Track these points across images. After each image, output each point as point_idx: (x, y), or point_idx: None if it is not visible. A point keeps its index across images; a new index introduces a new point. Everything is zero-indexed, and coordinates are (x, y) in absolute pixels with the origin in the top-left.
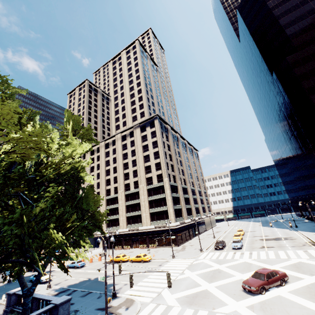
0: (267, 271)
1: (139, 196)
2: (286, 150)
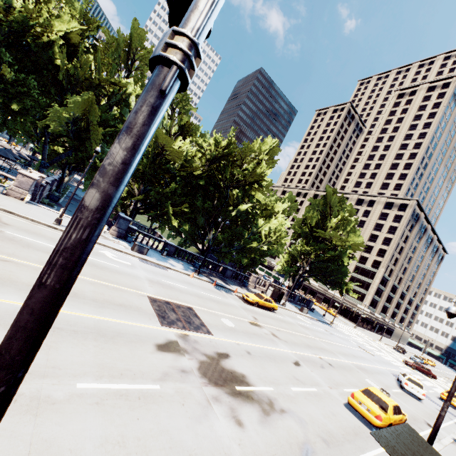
0: (424, 366)
1: None
2: None
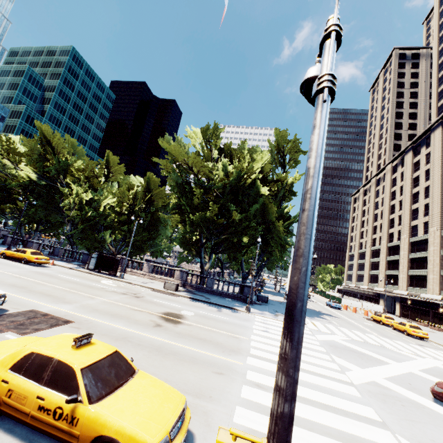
0: None
1: None
2: None
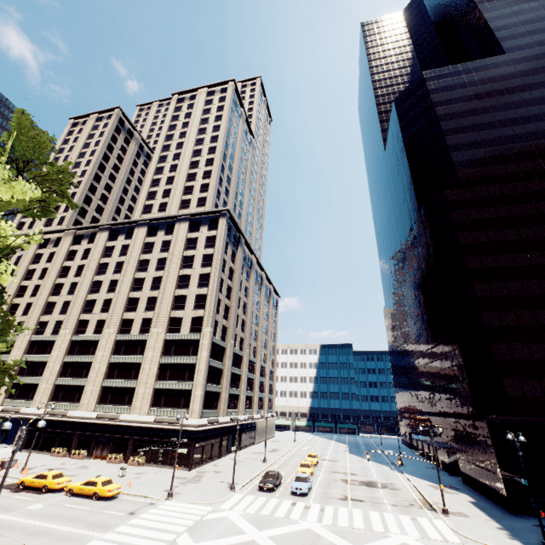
0: None
1: (145, 349)
2: (412, 333)
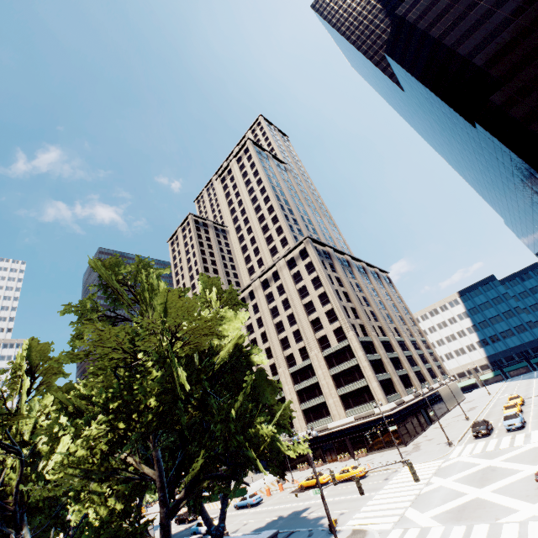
0: None
1: (314, 371)
2: None
